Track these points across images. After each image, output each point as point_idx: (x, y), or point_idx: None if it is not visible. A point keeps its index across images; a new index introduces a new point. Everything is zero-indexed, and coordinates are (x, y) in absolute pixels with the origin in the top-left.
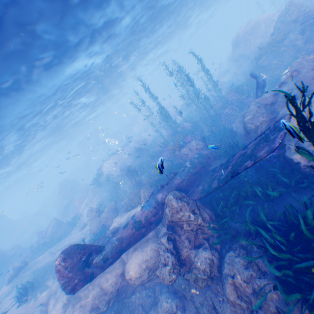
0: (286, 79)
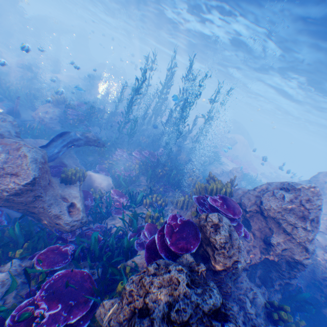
0: (3, 140)
